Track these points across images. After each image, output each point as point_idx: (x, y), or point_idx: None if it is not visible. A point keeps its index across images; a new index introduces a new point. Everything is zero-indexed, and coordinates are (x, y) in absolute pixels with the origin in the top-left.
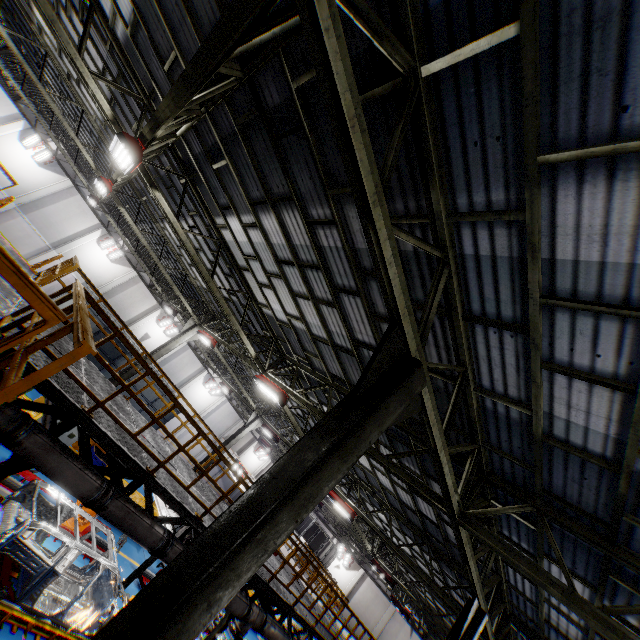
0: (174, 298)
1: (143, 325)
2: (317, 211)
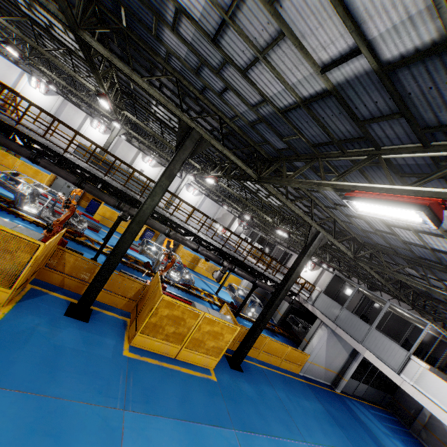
0: (128, 132)
1: (137, 165)
2: None
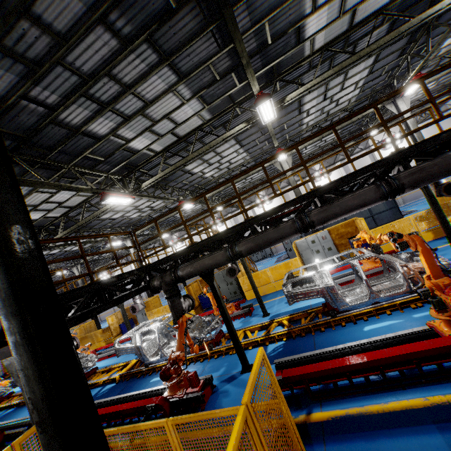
0: None
1: None
2: (36, 108)
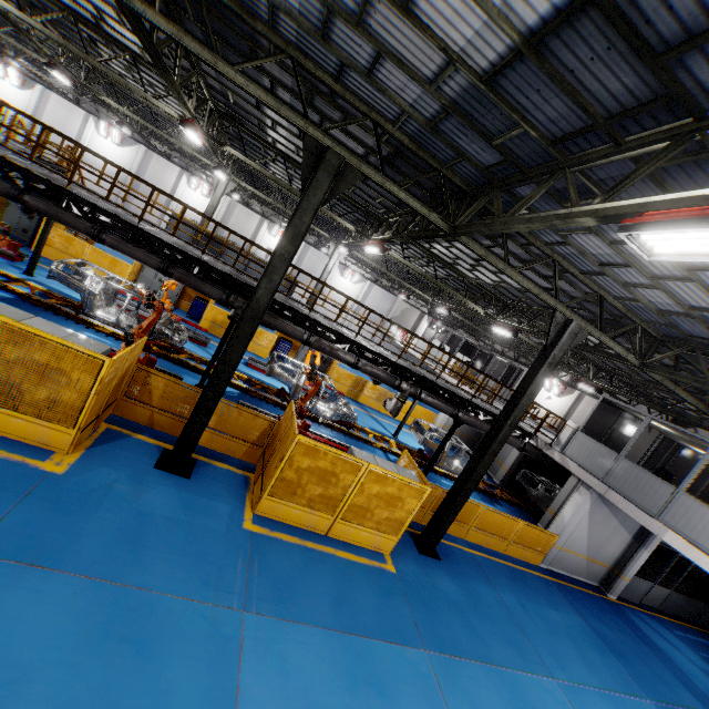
0: (242, 188)
1: (261, 242)
2: None
